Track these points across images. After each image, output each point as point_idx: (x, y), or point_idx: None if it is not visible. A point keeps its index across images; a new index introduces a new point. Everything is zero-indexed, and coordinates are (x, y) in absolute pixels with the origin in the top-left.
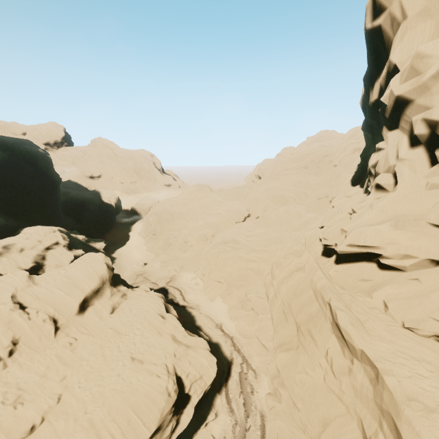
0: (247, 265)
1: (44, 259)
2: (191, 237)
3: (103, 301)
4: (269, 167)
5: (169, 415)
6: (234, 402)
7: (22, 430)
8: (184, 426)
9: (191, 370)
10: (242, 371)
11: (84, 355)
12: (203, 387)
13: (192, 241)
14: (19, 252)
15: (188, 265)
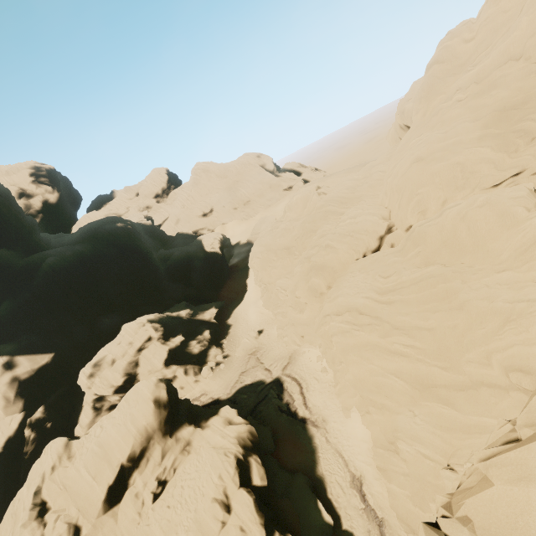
0: (388, 364)
1: (138, 365)
2: (299, 292)
3: (148, 472)
4: (416, 104)
5: None
6: None
7: None
8: None
9: None
10: None
11: None
12: None
13: (302, 297)
14: (111, 366)
15: (309, 335)
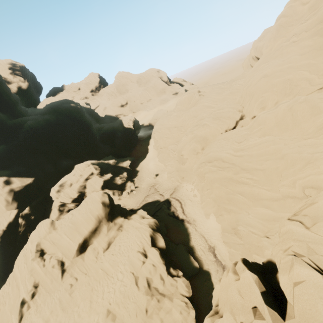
0: (236, 188)
1: (85, 188)
2: (184, 152)
3: (100, 238)
4: (267, 42)
5: None
6: None
7: None
8: None
9: None
10: None
11: (77, 299)
12: None
13: (185, 155)
14: (69, 187)
15: (187, 177)
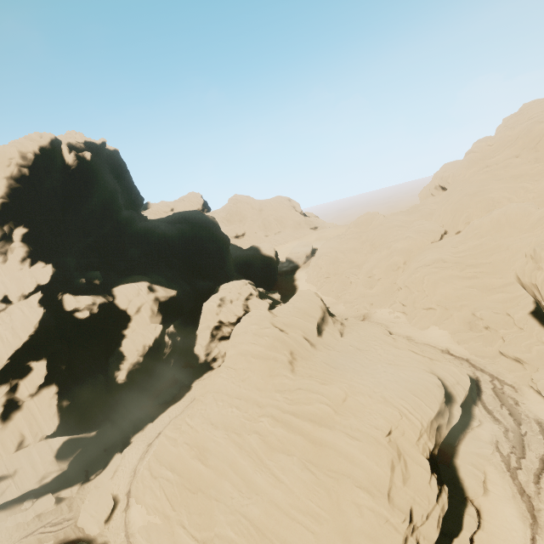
0: (465, 283)
1: (248, 308)
2: (377, 270)
3: (330, 327)
4: (459, 170)
5: (443, 404)
6: (496, 413)
7: (337, 398)
8: (457, 419)
9: (445, 374)
10: (495, 387)
11: (342, 363)
12: (462, 390)
13: (379, 273)
14: (230, 303)
15: (379, 301)
